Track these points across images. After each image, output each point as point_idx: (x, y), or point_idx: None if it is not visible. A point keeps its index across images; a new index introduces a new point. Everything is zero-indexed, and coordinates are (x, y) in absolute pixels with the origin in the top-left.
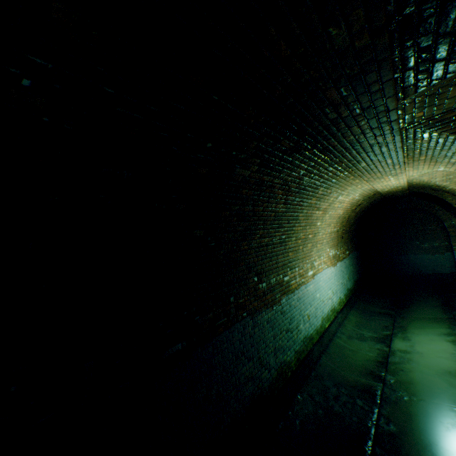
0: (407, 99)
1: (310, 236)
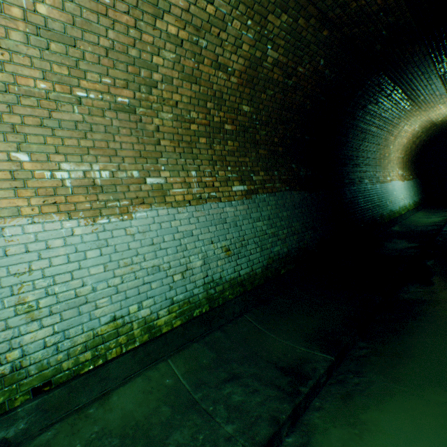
0: (439, 65)
1: (386, 155)
